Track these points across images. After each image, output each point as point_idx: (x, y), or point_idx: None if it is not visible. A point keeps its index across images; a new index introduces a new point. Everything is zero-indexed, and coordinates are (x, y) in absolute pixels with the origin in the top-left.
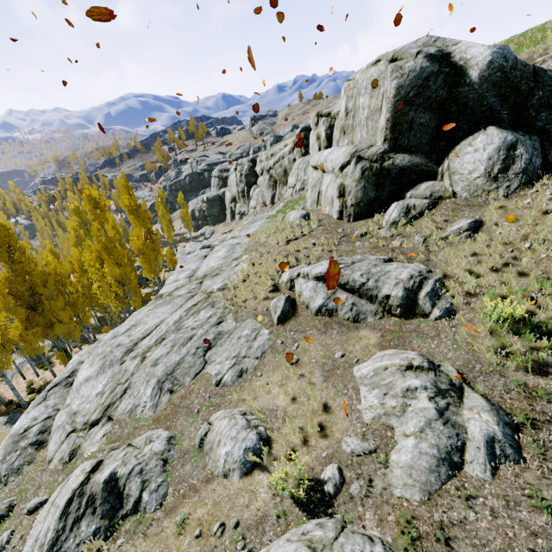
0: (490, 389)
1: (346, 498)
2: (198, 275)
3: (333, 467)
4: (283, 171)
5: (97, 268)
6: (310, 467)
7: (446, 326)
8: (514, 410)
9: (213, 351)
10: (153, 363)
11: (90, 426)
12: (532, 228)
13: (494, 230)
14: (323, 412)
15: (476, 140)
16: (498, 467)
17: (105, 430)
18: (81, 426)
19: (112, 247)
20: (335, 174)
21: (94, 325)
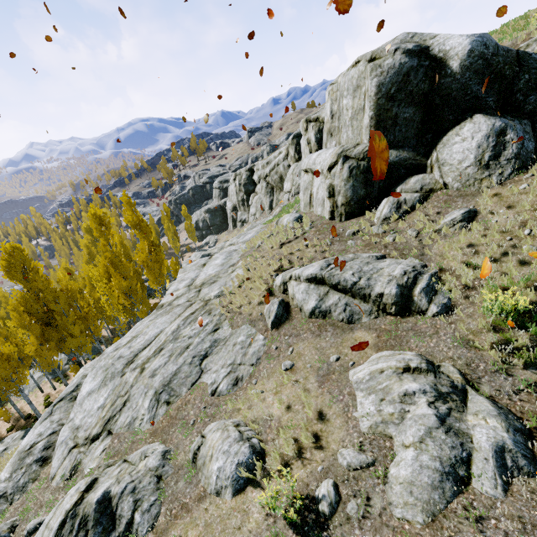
0: (497, 390)
1: (342, 519)
2: (197, 283)
3: (328, 483)
4: (279, 177)
5: (103, 282)
6: (304, 483)
7: (444, 323)
8: (525, 413)
9: (209, 359)
10: (151, 374)
11: (91, 441)
12: (530, 214)
13: (490, 219)
14: (319, 421)
15: (463, 129)
16: (510, 482)
17: (105, 445)
18: (83, 441)
19: (118, 262)
20: (324, 175)
21: (107, 337)
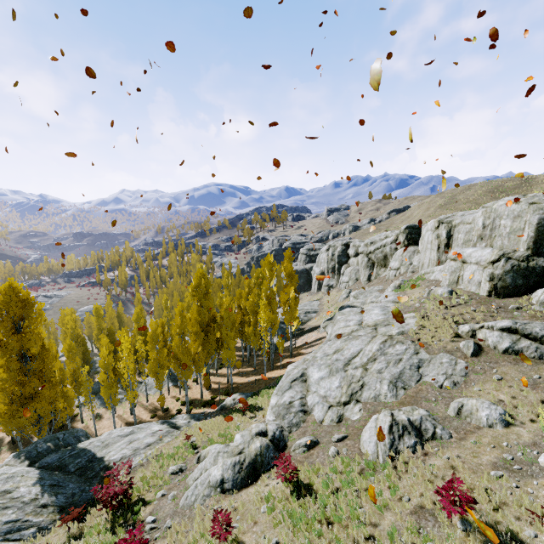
0: None
1: None
2: (369, 324)
3: None
4: (383, 256)
5: (266, 311)
6: None
7: None
8: None
9: (423, 369)
10: (377, 371)
11: (343, 404)
12: None
13: None
14: (542, 404)
15: None
16: None
17: (359, 407)
18: (335, 404)
19: (272, 298)
20: (480, 265)
21: None
